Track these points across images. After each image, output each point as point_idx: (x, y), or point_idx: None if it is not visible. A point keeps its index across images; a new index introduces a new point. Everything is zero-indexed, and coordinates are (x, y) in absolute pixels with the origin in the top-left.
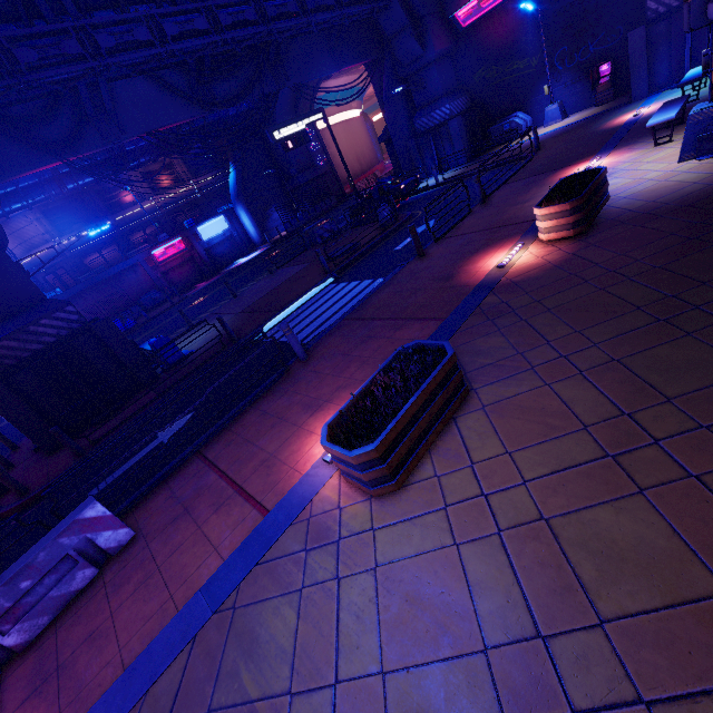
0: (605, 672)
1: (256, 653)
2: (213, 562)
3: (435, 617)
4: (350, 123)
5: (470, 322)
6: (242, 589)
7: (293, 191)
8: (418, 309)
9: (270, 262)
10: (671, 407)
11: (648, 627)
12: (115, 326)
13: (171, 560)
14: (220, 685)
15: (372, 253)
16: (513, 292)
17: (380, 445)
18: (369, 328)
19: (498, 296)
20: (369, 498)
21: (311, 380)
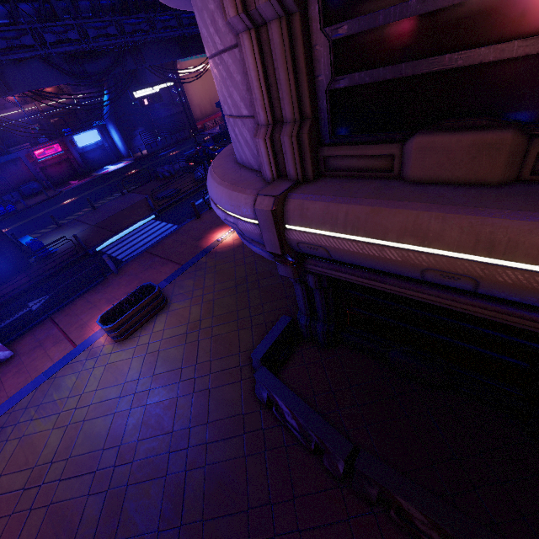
0: (147, 385)
1: (60, 389)
2: (50, 364)
3: (116, 376)
4: (207, 73)
5: (189, 270)
6: (59, 372)
7: (156, 120)
8: (177, 255)
9: (127, 180)
10: (211, 319)
11: (162, 375)
12: (1, 233)
13: (31, 364)
14: (45, 398)
15: (183, 202)
16: (212, 258)
17: (115, 325)
18: (153, 261)
19: (206, 258)
20: (115, 342)
21: (115, 286)
